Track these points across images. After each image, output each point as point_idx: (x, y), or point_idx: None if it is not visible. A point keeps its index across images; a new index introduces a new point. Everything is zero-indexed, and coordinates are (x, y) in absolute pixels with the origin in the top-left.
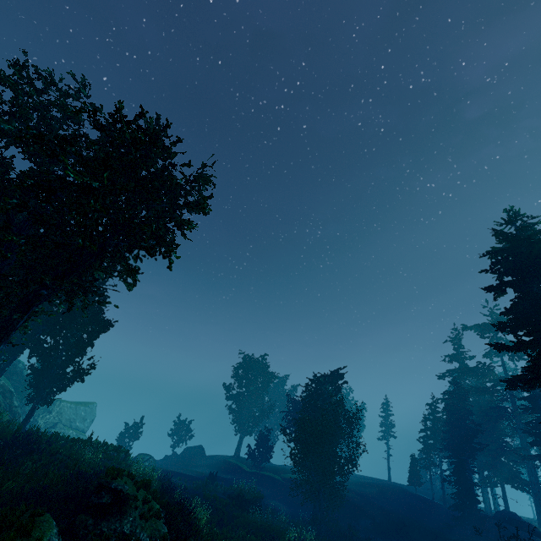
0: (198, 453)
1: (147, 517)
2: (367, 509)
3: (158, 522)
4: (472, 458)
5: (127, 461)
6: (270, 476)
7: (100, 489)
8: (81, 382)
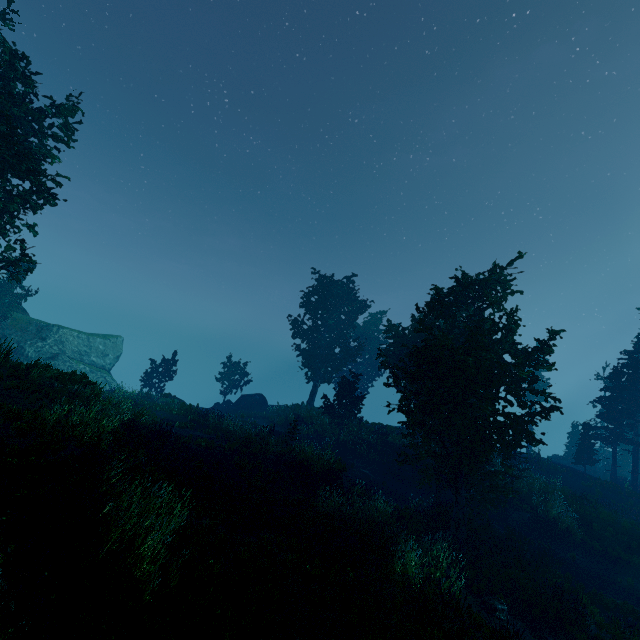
0: (256, 403)
1: None
2: (523, 496)
3: None
4: None
5: (79, 397)
6: (357, 437)
7: None
8: None
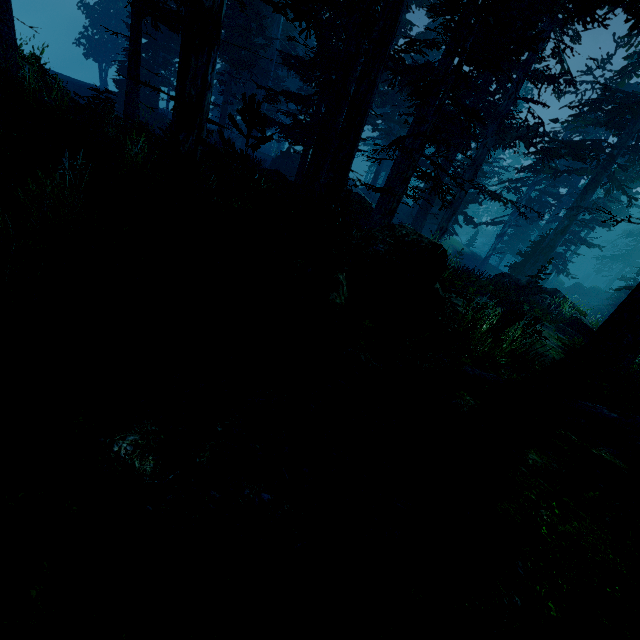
0: None
1: None
2: None
3: None
4: (161, 47)
5: None
6: None
7: None
8: None
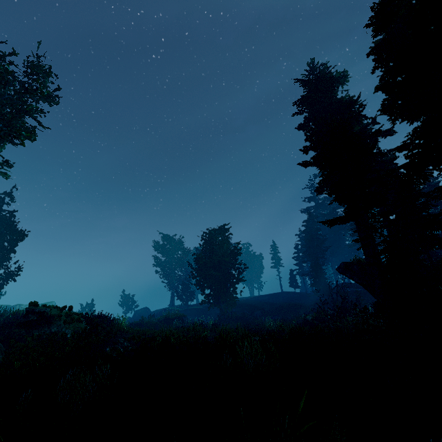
0: (144, 312)
1: (69, 322)
2: (259, 305)
3: (80, 324)
4: (322, 257)
5: None
6: (196, 308)
7: (26, 314)
8: (15, 274)
